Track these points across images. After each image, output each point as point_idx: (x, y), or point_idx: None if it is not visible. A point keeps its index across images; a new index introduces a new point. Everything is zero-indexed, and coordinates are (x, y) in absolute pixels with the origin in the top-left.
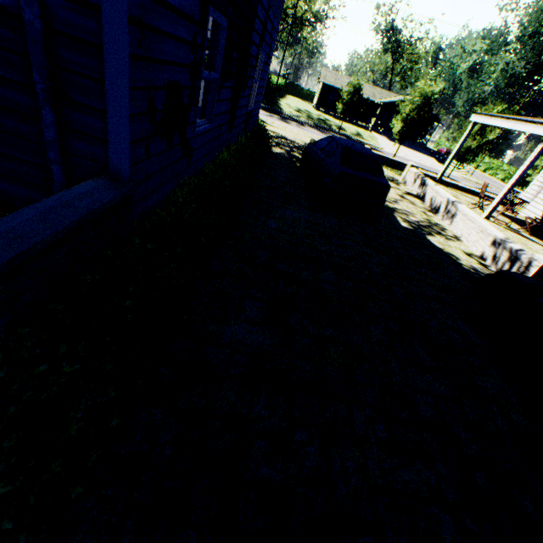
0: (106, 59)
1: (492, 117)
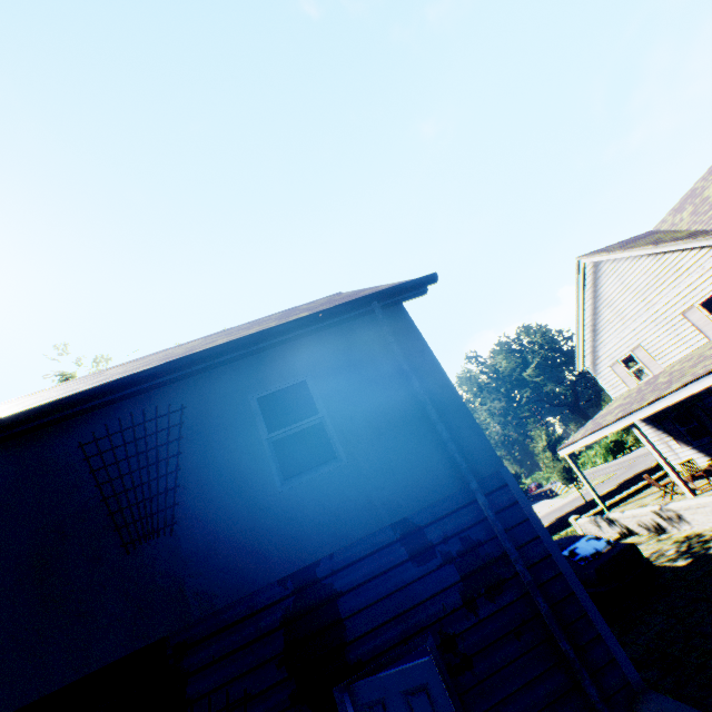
0: (579, 597)
1: (574, 442)
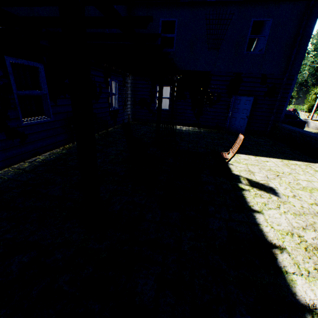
0: (285, 106)
1: None
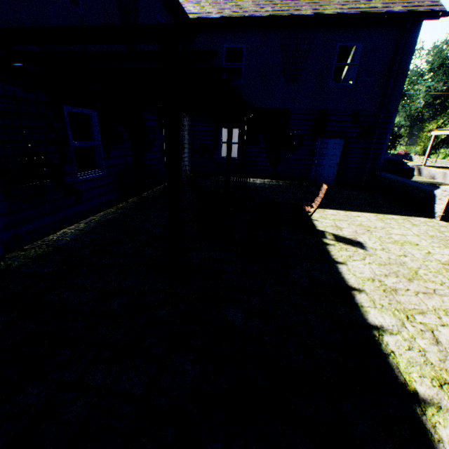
0: (383, 150)
1: (444, 131)
